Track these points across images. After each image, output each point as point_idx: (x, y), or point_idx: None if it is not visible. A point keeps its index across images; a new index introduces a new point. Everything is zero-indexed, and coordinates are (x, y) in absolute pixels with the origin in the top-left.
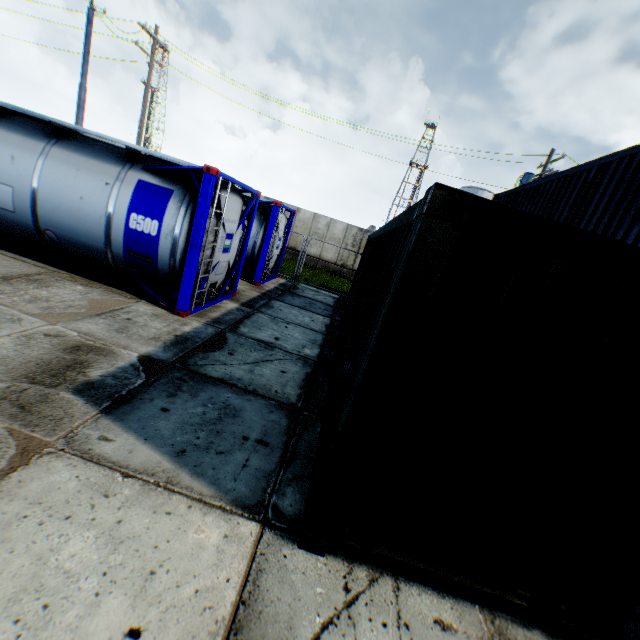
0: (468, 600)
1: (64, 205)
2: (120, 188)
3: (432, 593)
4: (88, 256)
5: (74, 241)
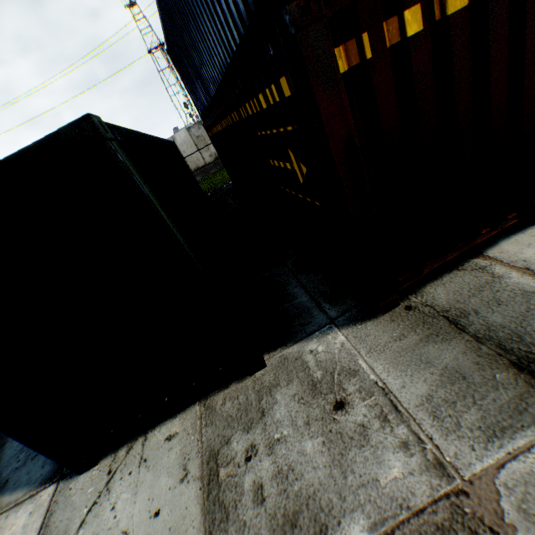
0: (192, 404)
1: None
2: None
3: (169, 422)
4: None
5: None
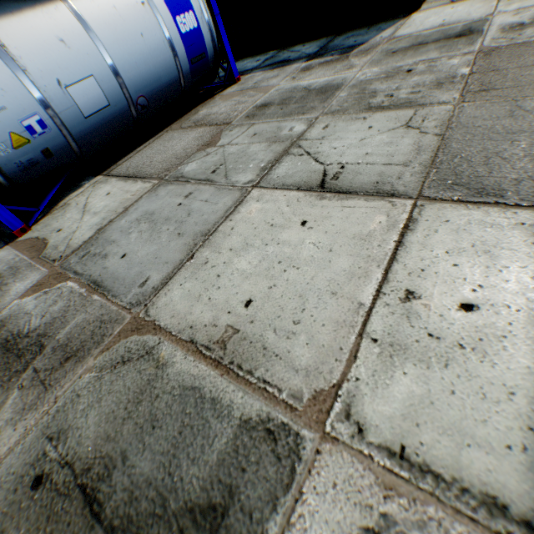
0: None
1: (137, 57)
2: (152, 1)
3: None
4: (167, 99)
5: (158, 91)
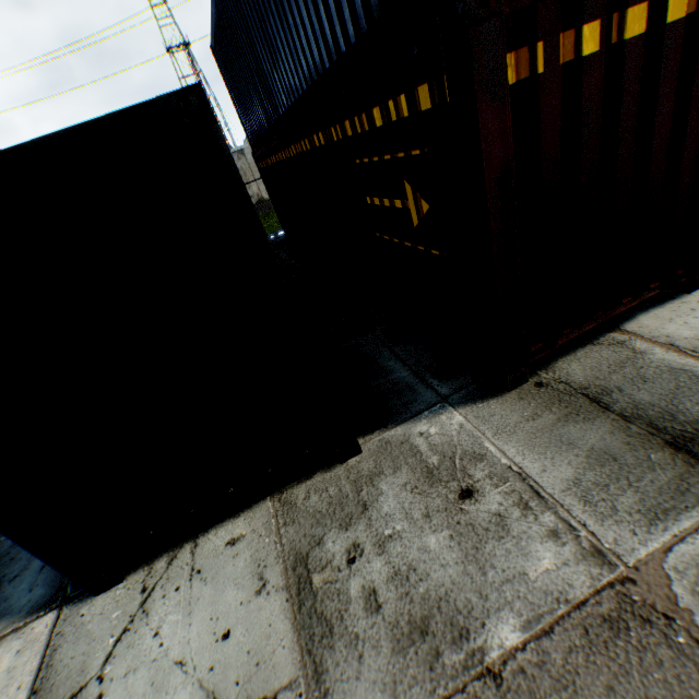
0: (262, 500)
1: None
2: None
3: (228, 523)
4: None
5: None
